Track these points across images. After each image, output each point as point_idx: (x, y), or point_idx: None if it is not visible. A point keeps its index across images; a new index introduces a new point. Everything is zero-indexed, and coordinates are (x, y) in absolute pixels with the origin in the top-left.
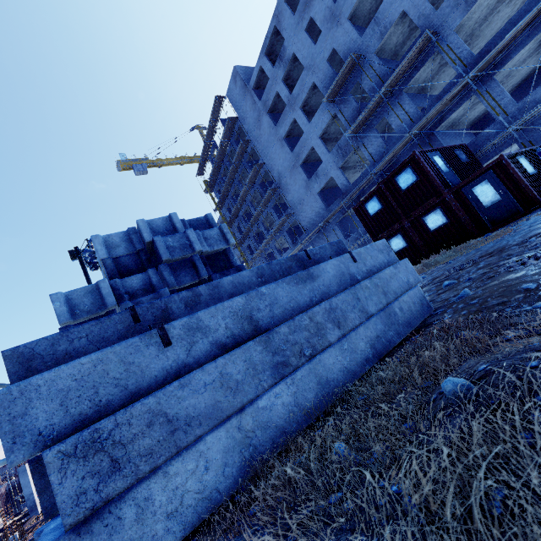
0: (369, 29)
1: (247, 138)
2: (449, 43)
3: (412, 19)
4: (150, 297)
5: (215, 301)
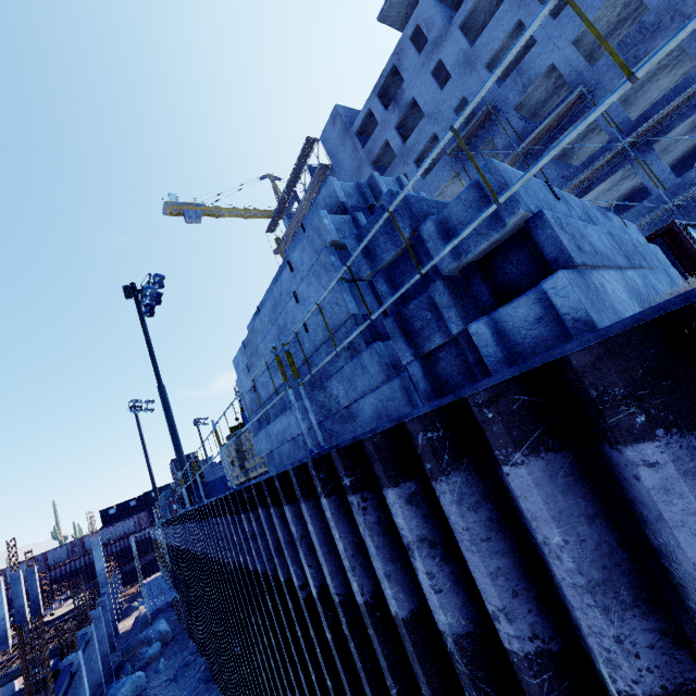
0: (510, 79)
1: None
2: None
3: (562, 73)
4: None
5: None
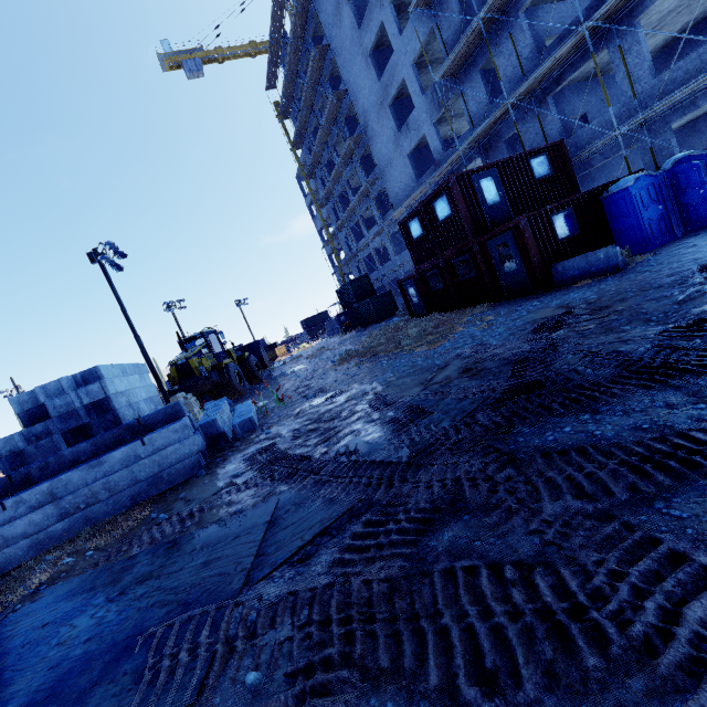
0: None
1: (325, 39)
2: None
3: None
4: (46, 441)
5: (59, 465)
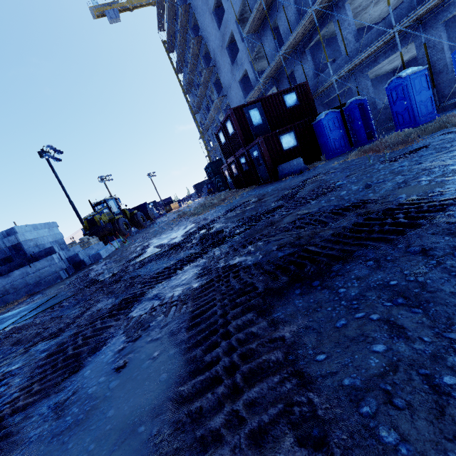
0: None
1: None
2: None
3: None
4: None
5: None
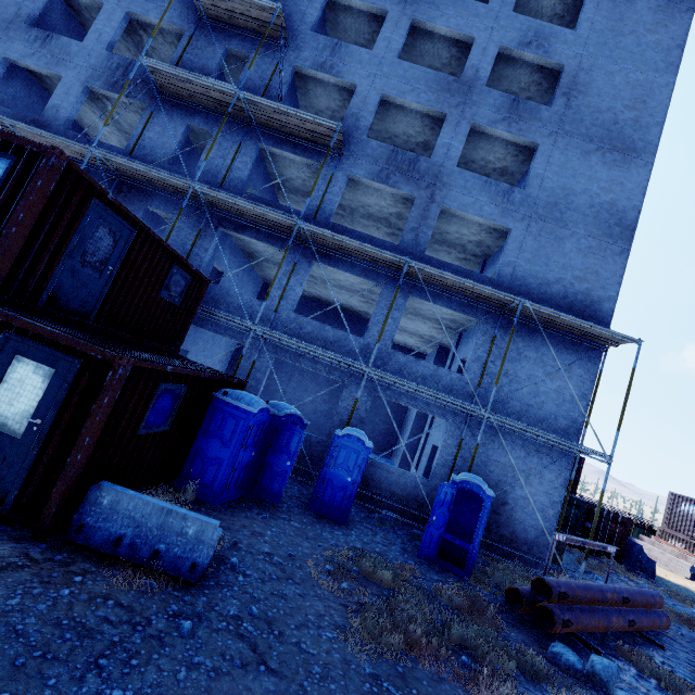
0: (325, 40)
1: None
2: (335, 177)
3: (351, 105)
4: None
5: None
